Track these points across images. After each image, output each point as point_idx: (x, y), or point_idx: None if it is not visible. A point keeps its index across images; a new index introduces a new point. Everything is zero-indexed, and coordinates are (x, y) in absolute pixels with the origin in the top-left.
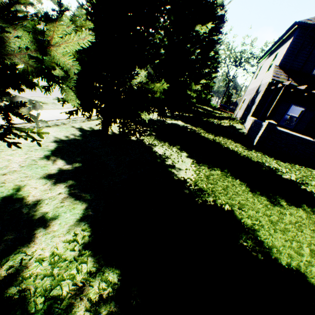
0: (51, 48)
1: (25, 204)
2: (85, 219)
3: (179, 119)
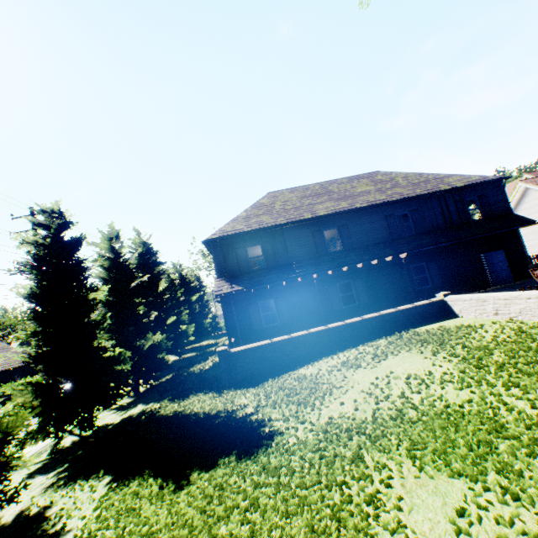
0: None
1: None
2: None
3: (142, 400)
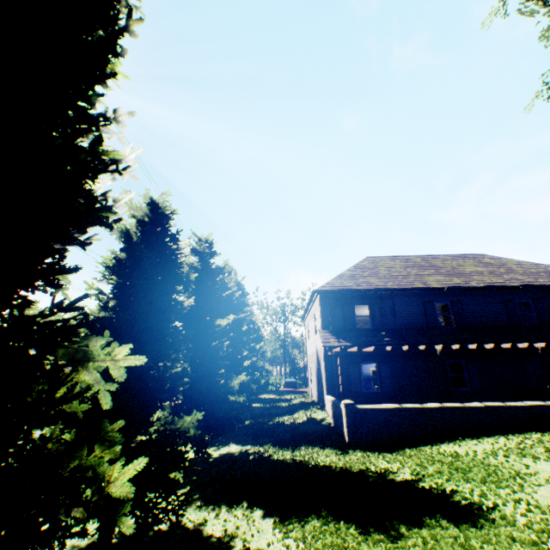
0: (109, 485)
1: None
2: None
3: (231, 440)
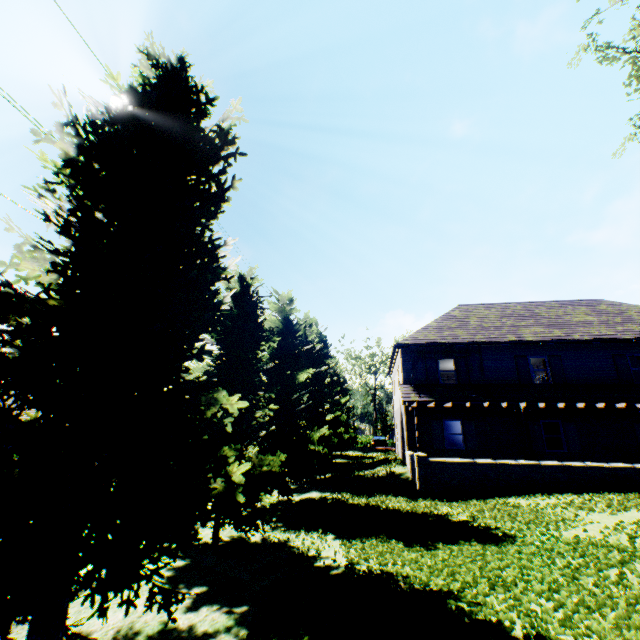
0: (232, 474)
1: (182, 630)
2: (245, 622)
3: (312, 489)
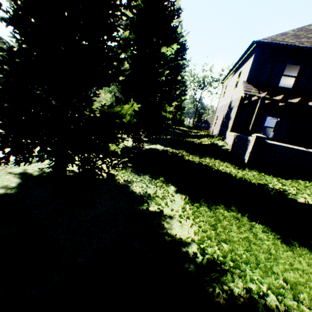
0: None
1: None
2: None
3: (157, 143)
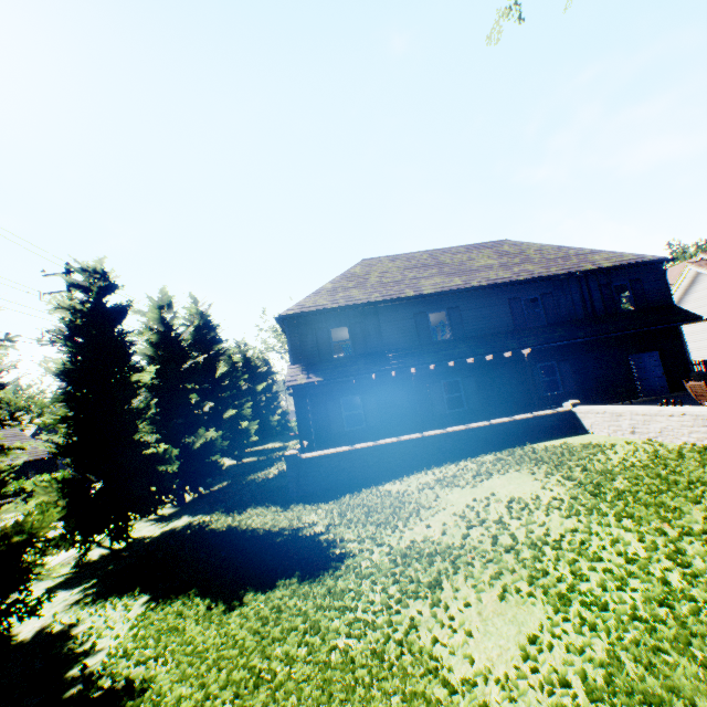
0: None
1: None
2: None
3: (188, 511)
